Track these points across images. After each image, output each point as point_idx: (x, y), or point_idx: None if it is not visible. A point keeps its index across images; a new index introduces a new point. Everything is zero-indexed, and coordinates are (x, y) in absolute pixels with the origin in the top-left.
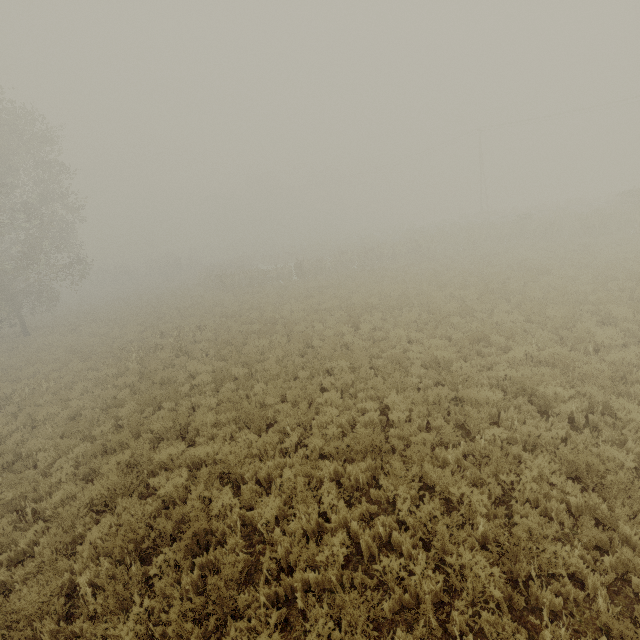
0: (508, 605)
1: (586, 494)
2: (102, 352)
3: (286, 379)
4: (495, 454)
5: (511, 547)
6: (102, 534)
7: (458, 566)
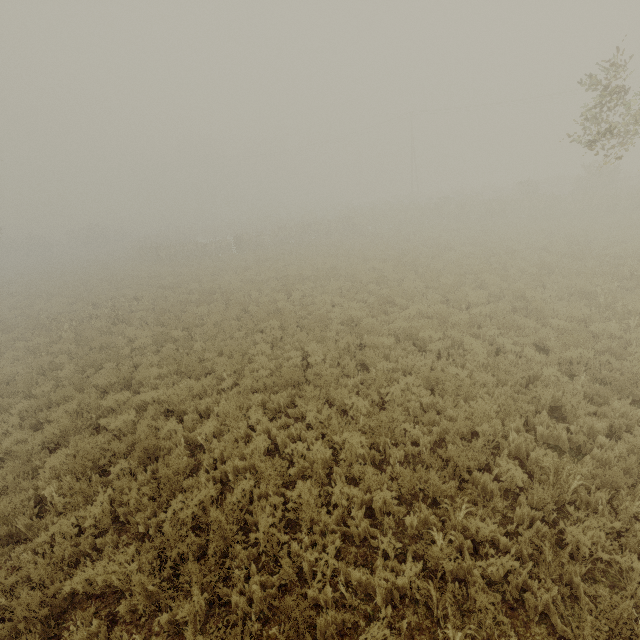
0: (373, 463)
1: (432, 395)
2: (28, 324)
3: (224, 339)
4: (378, 376)
5: (378, 429)
6: (59, 463)
7: (341, 442)
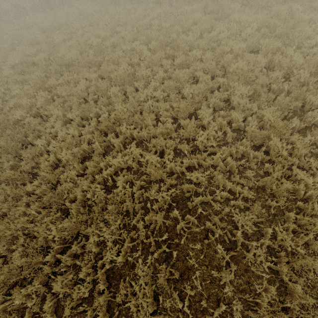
0: None
1: None
2: None
3: None
4: None
5: None
6: None
7: None
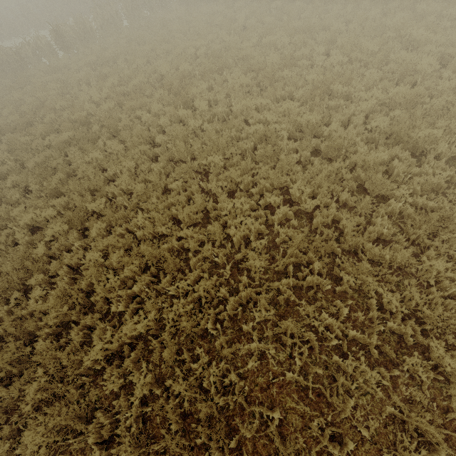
0: None
1: None
2: None
3: (158, 195)
4: (435, 219)
5: None
6: None
7: None
